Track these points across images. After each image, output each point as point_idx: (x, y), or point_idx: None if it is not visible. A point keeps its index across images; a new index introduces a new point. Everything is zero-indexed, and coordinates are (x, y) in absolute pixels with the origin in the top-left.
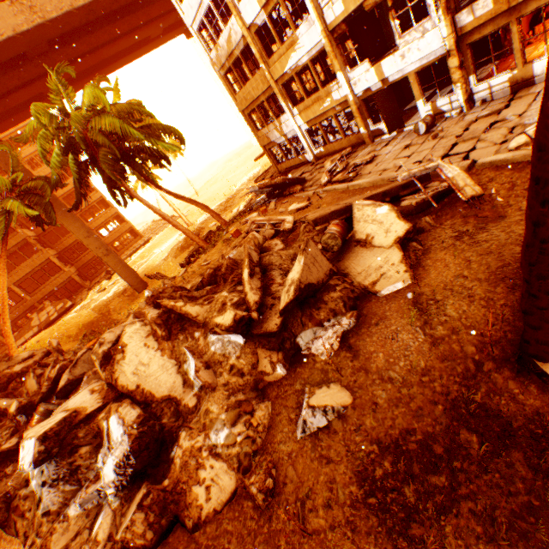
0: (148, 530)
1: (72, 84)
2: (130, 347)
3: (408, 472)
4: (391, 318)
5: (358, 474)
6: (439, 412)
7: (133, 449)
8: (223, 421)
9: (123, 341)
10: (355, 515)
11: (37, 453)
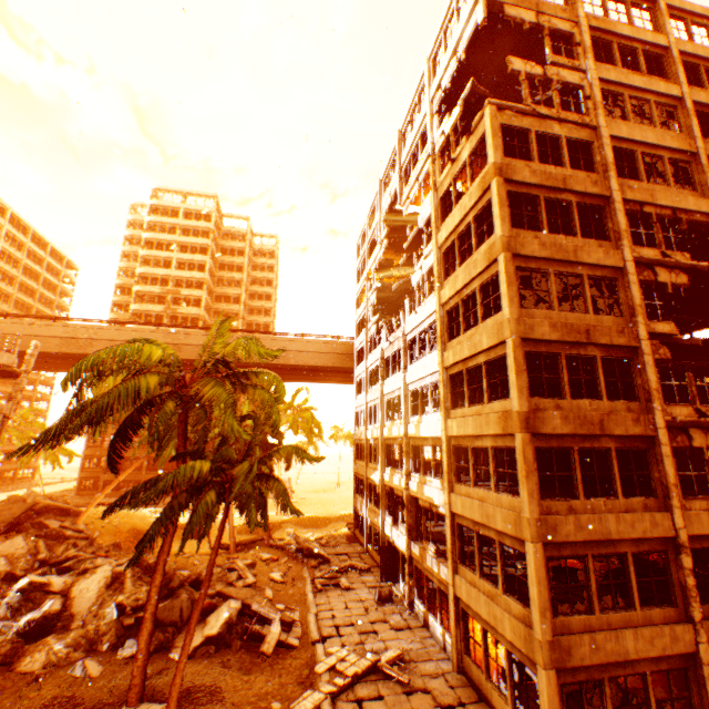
0: (4, 654)
1: (291, 378)
2: (96, 575)
3: (65, 705)
4: (153, 665)
5: (58, 694)
6: (97, 700)
7: (40, 618)
8: (67, 641)
9: (98, 569)
10: (40, 700)
11: (24, 586)
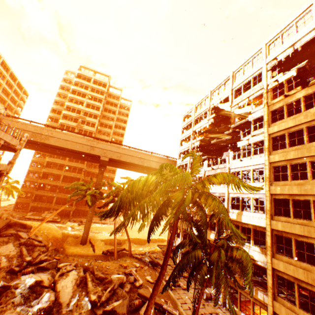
0: None
1: (136, 170)
2: (69, 277)
3: None
4: None
5: None
6: None
7: (46, 307)
8: None
9: (69, 273)
10: None
11: (32, 283)
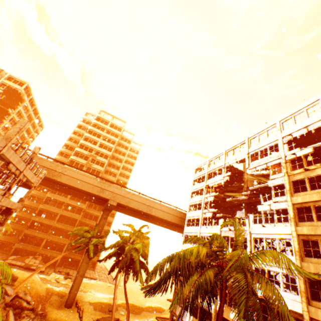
0: None
1: (140, 217)
2: None
3: None
4: None
5: None
6: None
7: None
8: None
9: None
10: None
11: None
